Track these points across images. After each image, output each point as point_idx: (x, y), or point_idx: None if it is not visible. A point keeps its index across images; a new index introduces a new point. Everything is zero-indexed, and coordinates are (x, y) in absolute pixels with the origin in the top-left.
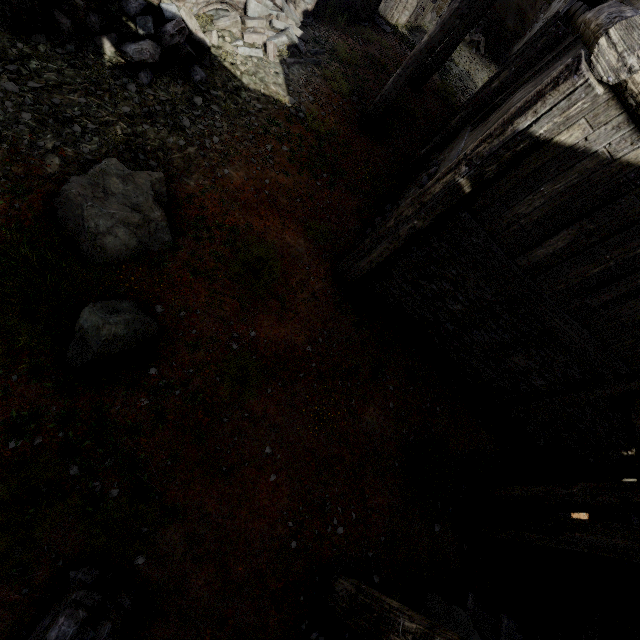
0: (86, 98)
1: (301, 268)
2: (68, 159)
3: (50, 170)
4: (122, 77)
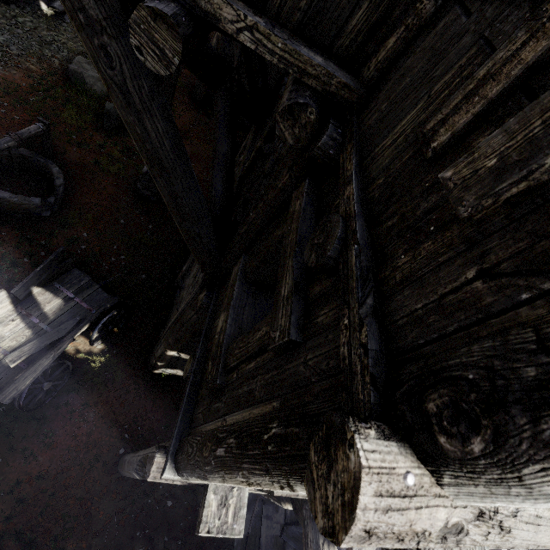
0: (50, 33)
1: (176, 99)
2: (60, 60)
3: (56, 65)
4: (57, 21)
